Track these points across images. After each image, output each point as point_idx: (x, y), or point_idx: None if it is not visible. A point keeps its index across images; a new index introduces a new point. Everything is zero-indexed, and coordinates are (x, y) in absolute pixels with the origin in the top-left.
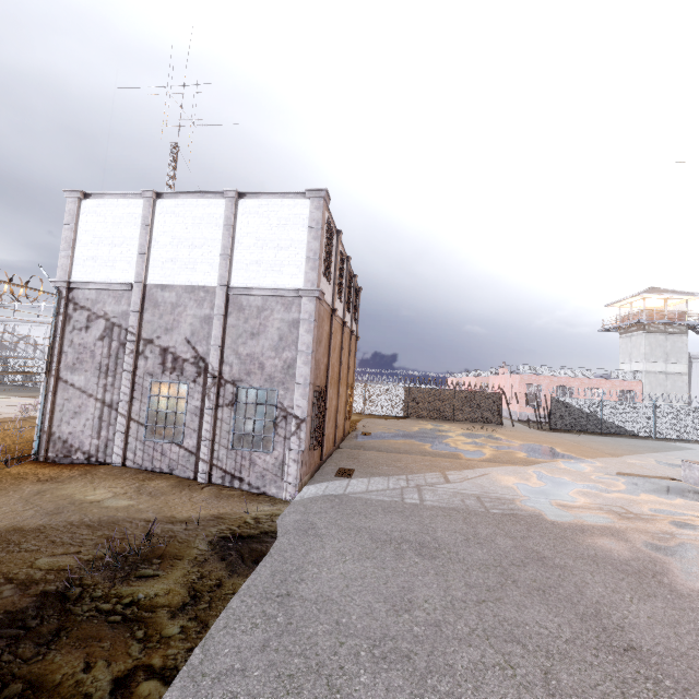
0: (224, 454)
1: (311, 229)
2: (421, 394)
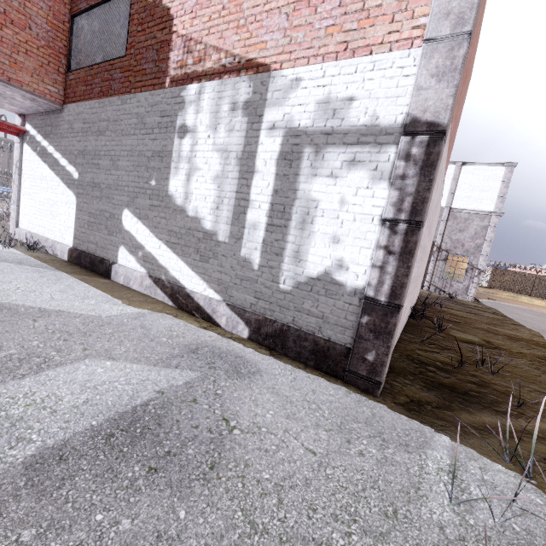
0: (437, 280)
1: (504, 182)
2: (505, 274)
